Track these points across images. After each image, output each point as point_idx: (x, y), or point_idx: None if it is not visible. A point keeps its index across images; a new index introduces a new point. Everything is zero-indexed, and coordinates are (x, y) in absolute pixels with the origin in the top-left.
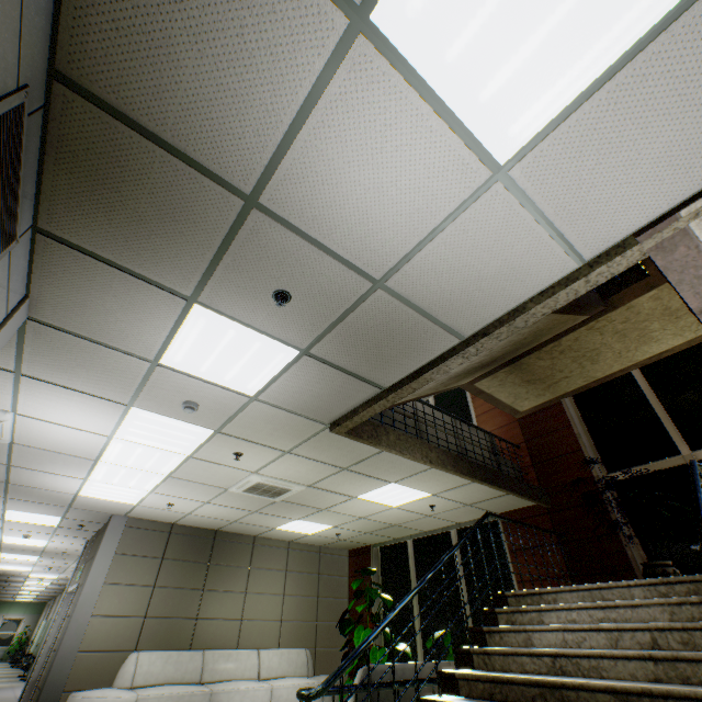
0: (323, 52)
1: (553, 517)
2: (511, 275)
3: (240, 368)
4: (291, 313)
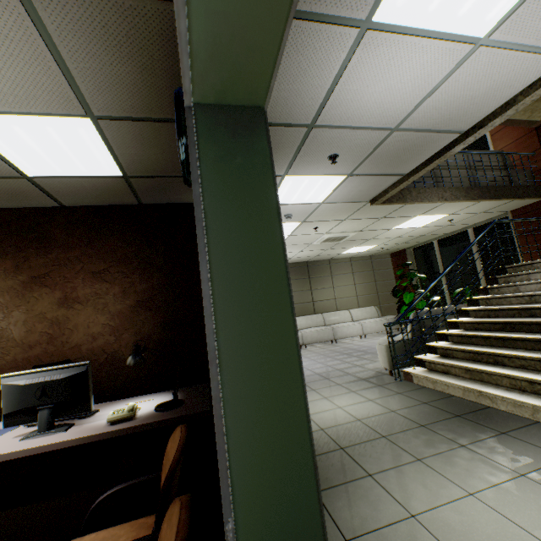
0: (345, 49)
1: None
2: (500, 87)
3: (312, 193)
4: (339, 162)
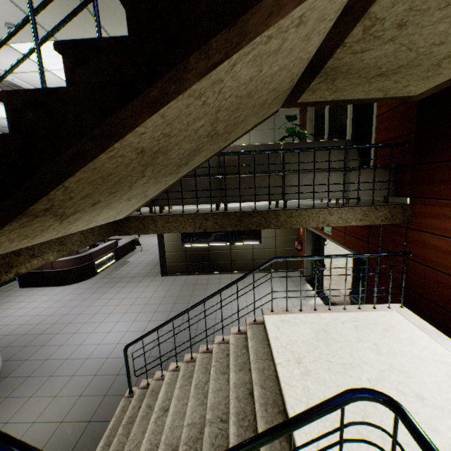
0: None
1: None
2: None
3: None
4: None
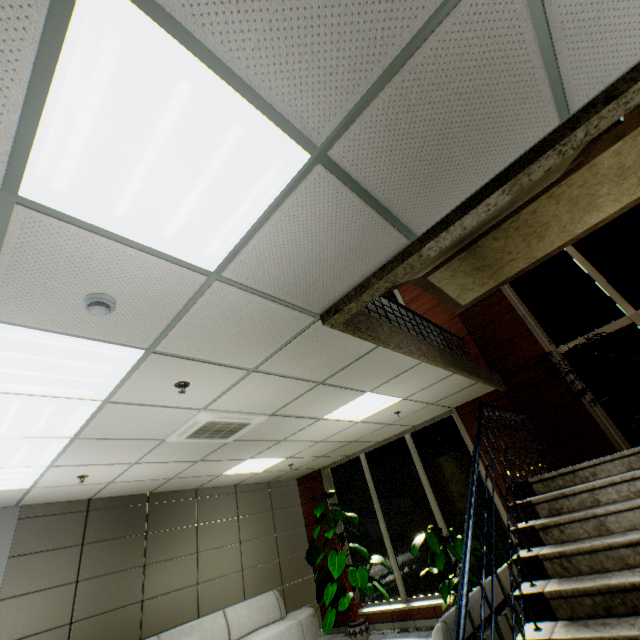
0: None
1: (511, 399)
2: None
3: (195, 202)
4: (318, 24)
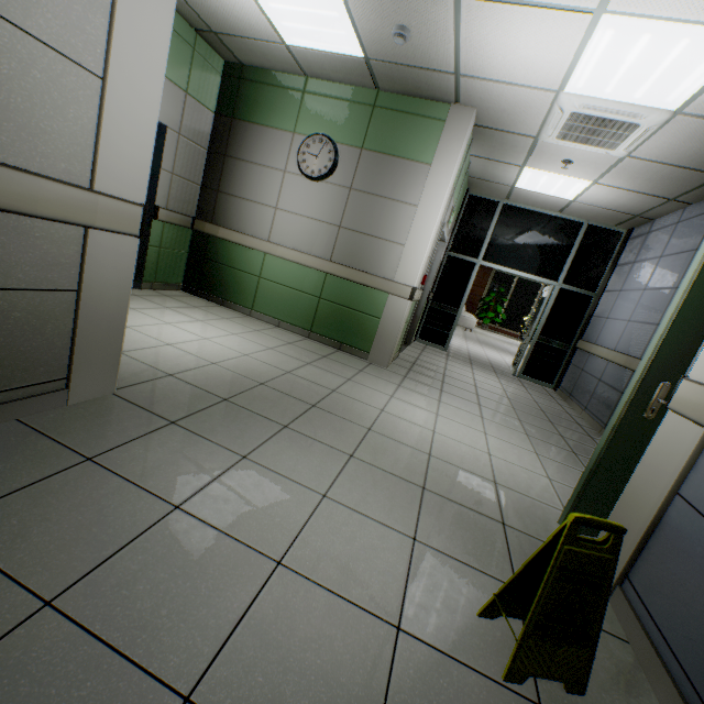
0: None
1: None
2: None
3: None
4: None
